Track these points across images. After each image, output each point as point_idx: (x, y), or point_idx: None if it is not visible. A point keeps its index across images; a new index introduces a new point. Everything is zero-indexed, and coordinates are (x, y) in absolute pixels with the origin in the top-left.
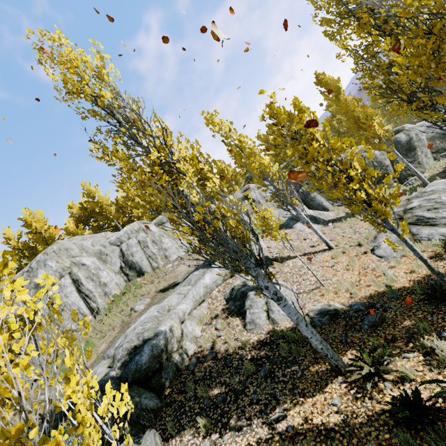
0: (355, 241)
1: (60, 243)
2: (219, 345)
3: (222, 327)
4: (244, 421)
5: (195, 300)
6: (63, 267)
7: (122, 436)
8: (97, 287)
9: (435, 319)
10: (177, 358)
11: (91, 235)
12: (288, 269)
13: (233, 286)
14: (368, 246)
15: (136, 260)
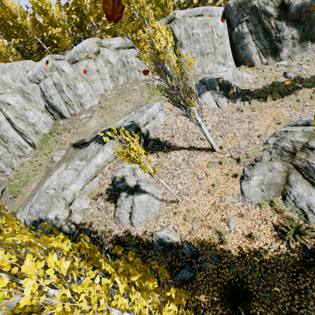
0: (236, 155)
1: None
2: (95, 225)
3: (102, 208)
4: None
5: (86, 179)
6: None
7: None
8: (28, 126)
9: (219, 312)
10: (66, 228)
11: (10, 65)
12: (167, 163)
13: (115, 176)
14: (241, 173)
15: (55, 104)
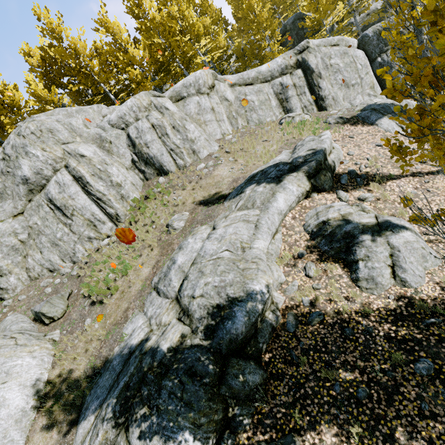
0: None
1: (37, 120)
2: (323, 303)
3: (317, 275)
4: (424, 443)
5: (271, 233)
6: (53, 158)
7: (233, 418)
8: (110, 188)
9: None
10: (270, 317)
11: (78, 109)
12: (394, 196)
13: (327, 219)
14: None
15: (153, 154)
